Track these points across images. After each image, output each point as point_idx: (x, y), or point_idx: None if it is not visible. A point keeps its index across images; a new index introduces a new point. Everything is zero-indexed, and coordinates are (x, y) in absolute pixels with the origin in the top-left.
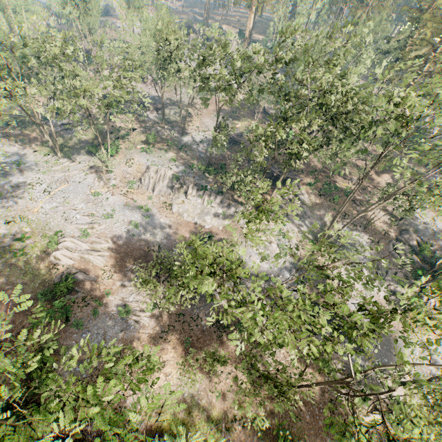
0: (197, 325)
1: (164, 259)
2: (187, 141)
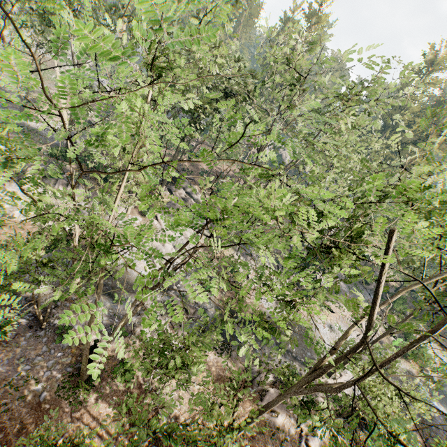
0: (24, 396)
1: None
2: (31, 125)
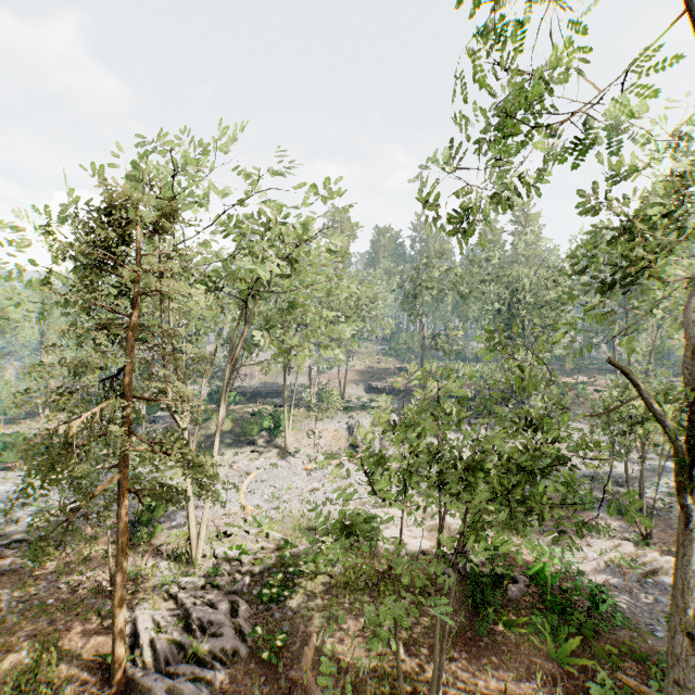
0: None
1: None
2: (356, 404)
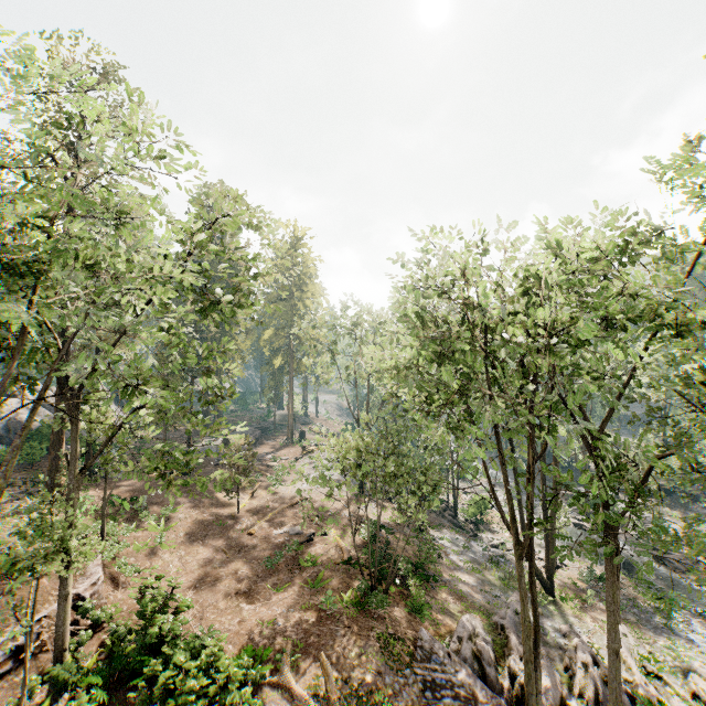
0: None
1: None
2: None
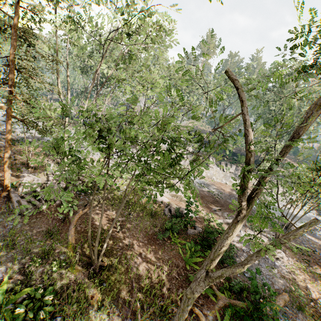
0: None
1: (232, 204)
2: None
